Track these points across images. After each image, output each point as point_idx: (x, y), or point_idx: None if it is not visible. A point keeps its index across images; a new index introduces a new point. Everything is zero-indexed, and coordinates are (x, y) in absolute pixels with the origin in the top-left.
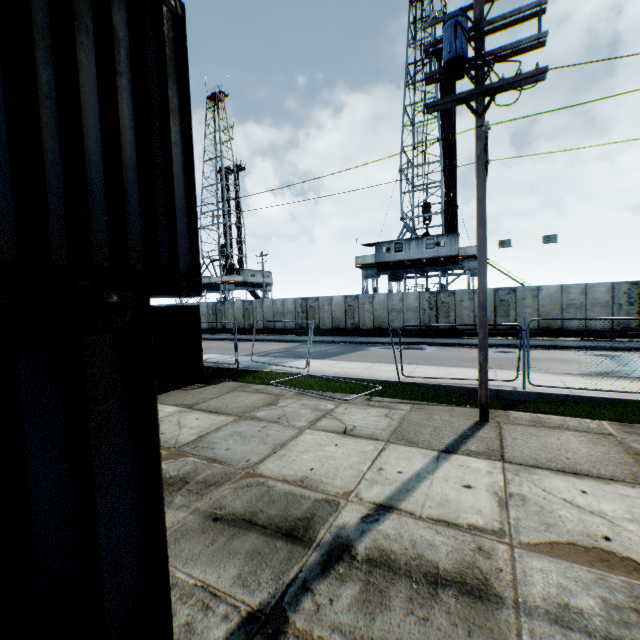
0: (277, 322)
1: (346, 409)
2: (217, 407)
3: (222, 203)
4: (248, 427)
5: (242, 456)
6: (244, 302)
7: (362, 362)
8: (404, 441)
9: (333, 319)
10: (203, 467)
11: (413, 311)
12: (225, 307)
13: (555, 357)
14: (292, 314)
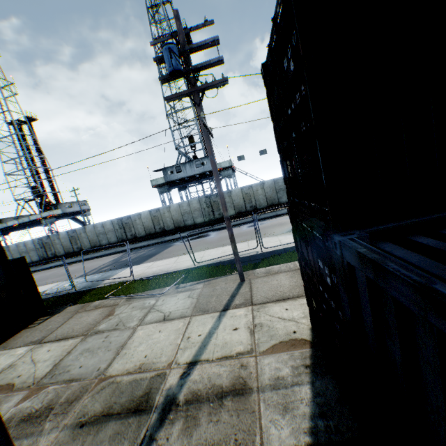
0: (102, 240)
1: (163, 300)
2: (65, 333)
3: (23, 151)
4: (94, 341)
5: (94, 367)
6: (68, 232)
7: (170, 258)
8: (201, 312)
9: (145, 228)
10: (64, 389)
11: (198, 211)
12: (52, 239)
13: (278, 223)
14: (112, 232)
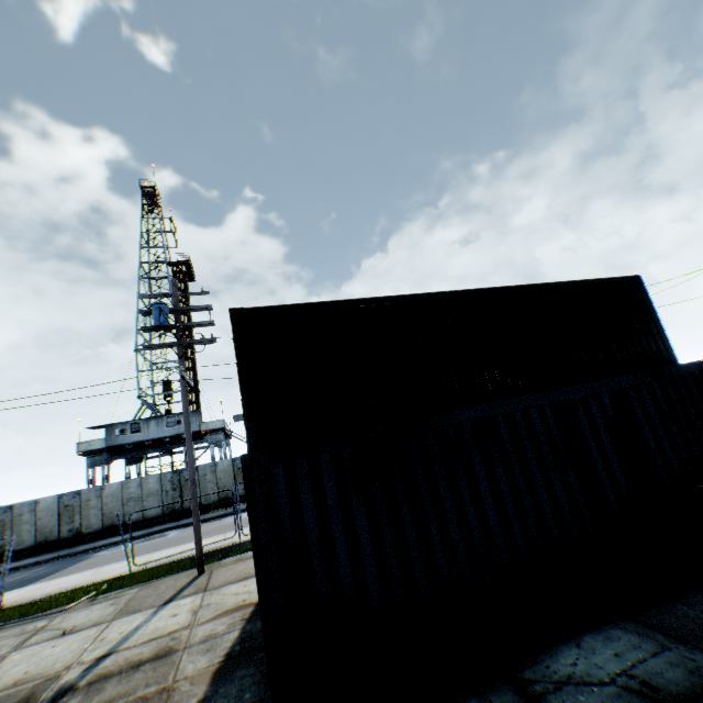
0: None
1: (66, 616)
2: None
3: None
4: None
5: None
6: None
7: (86, 570)
8: (129, 612)
9: (39, 530)
10: None
11: (155, 495)
12: None
13: None
14: None
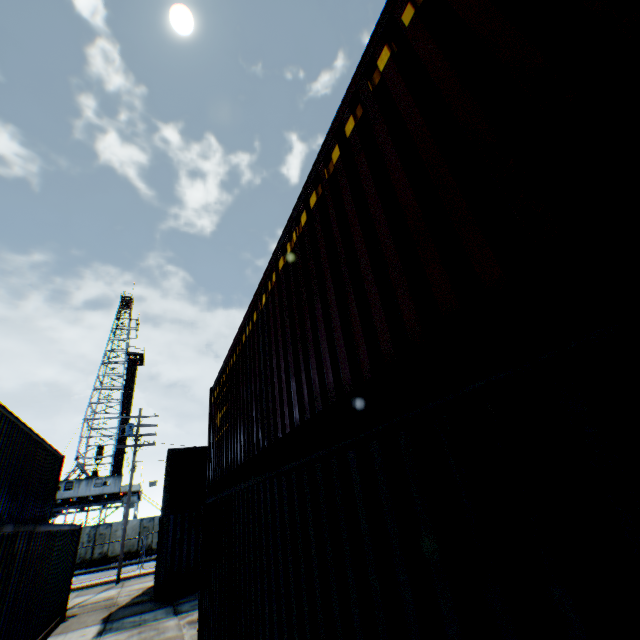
0: None
1: None
2: None
3: None
4: None
5: None
6: None
7: None
8: (82, 595)
9: None
10: None
11: None
12: None
13: None
14: None
